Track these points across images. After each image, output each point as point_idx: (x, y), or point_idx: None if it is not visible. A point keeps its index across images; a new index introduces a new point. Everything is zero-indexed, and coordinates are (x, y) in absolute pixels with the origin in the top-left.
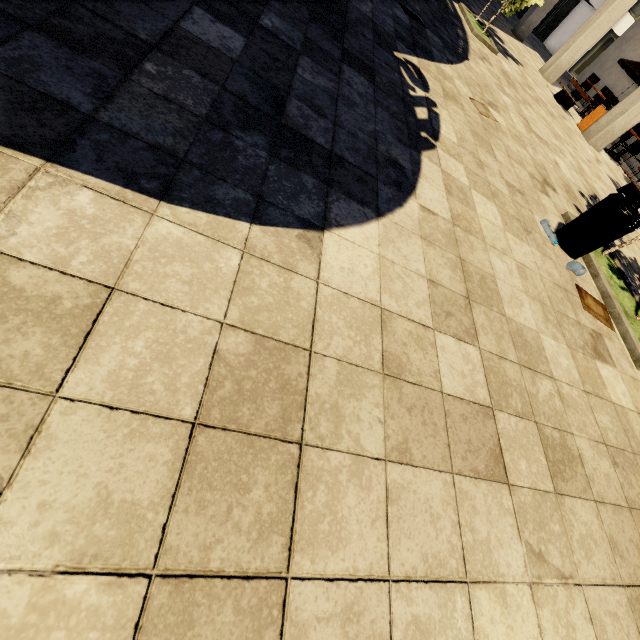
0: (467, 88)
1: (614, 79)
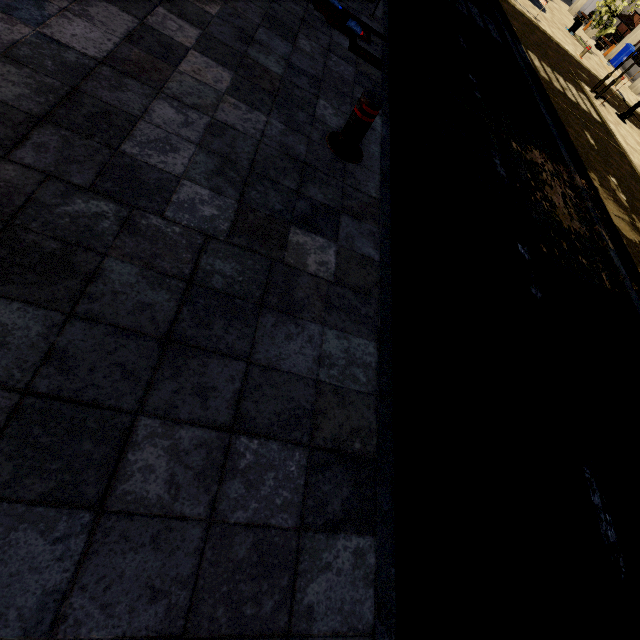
0: (547, 6)
1: None
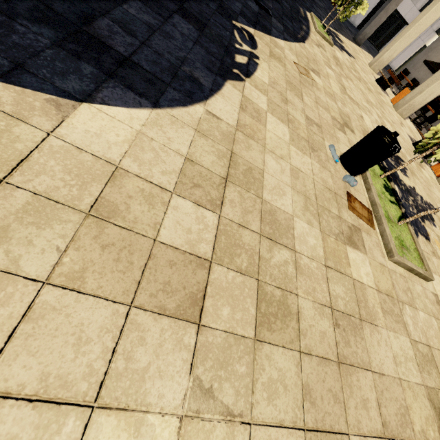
0: (295, 57)
1: (422, 74)
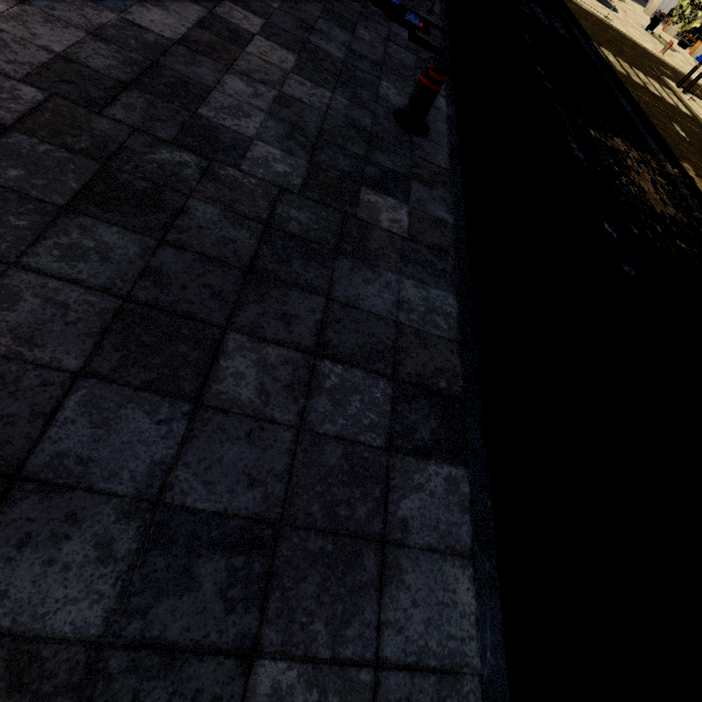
0: (618, 7)
1: None
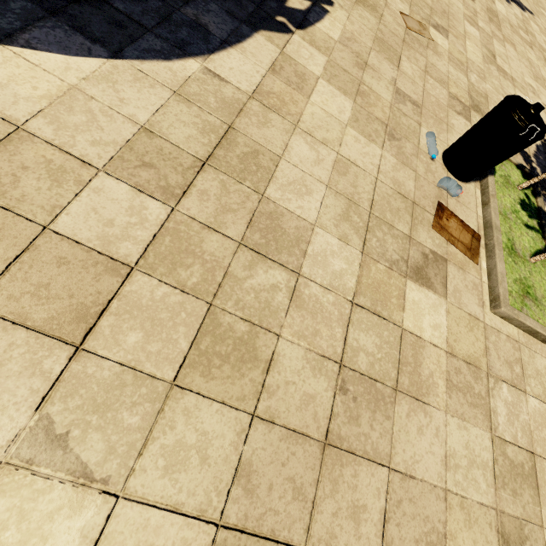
0: (406, 5)
1: None
